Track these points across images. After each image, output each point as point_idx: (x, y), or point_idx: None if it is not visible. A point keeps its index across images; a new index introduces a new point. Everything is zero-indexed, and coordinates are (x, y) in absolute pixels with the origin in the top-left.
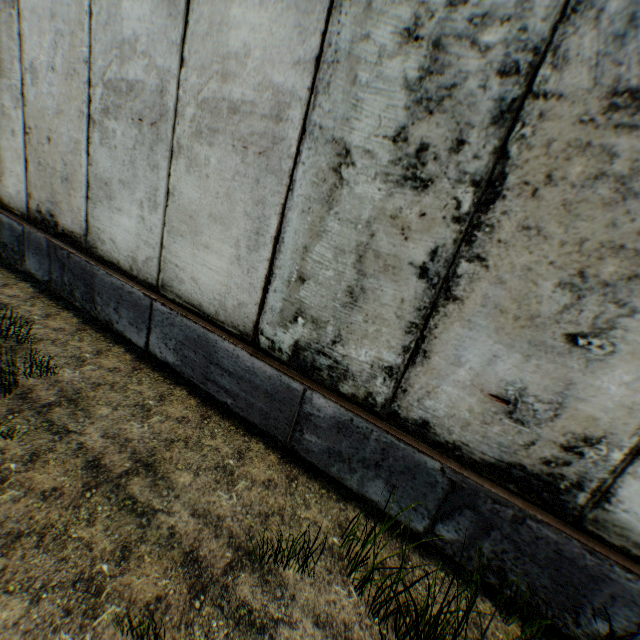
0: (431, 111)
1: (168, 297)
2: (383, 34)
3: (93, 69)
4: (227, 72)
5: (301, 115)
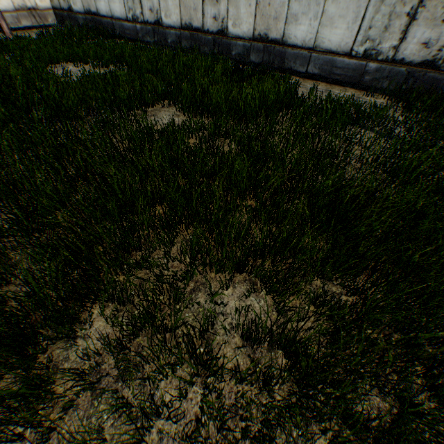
0: None
1: (317, 51)
2: None
3: None
4: None
5: None
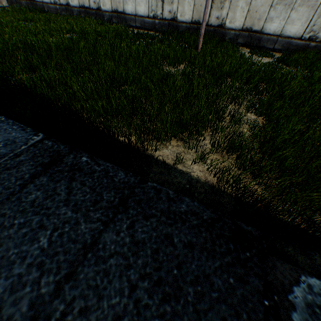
0: None
1: (137, 16)
2: None
3: None
4: None
5: None
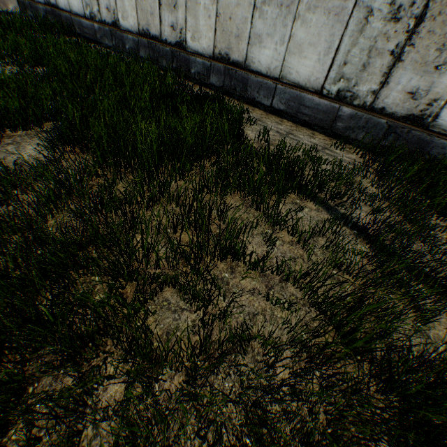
0: None
1: (283, 82)
2: None
3: None
4: None
5: None
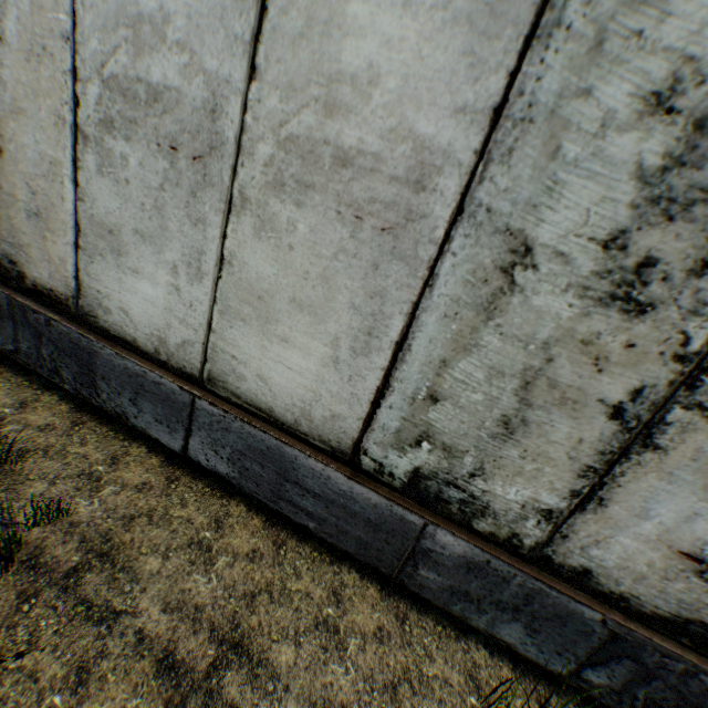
0: (670, 216)
1: (218, 394)
2: (614, 92)
3: (80, 52)
4: (335, 101)
5: (458, 187)
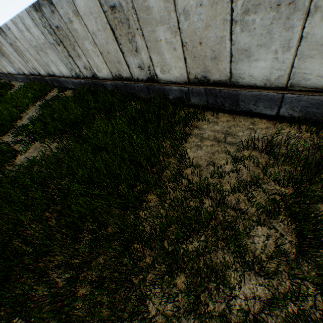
0: None
1: (16, 75)
2: None
3: None
4: None
5: None
